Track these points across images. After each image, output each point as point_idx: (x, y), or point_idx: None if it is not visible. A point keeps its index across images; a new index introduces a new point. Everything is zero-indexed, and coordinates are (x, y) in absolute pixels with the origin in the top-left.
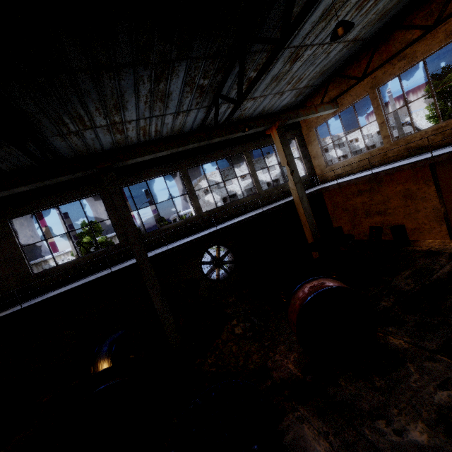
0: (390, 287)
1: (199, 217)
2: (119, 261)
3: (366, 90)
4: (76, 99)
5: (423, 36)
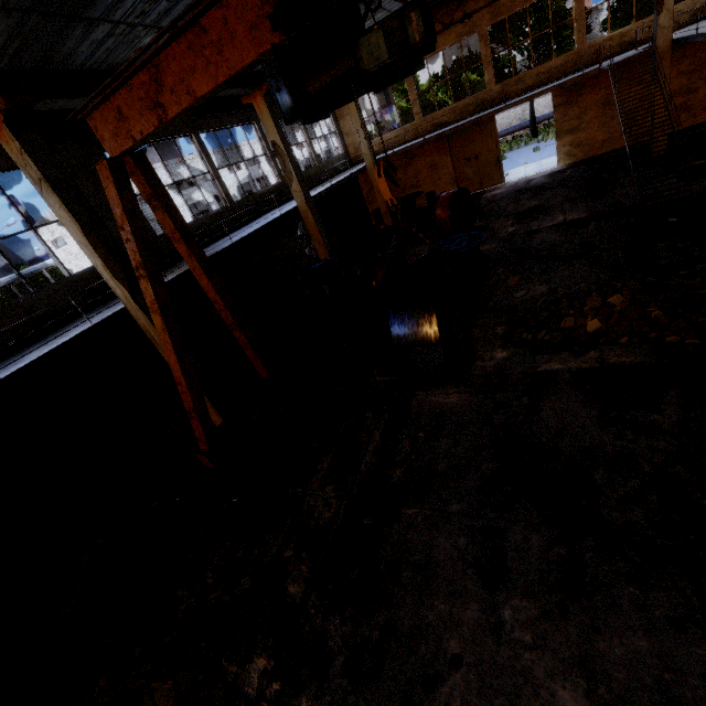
0: None
1: (284, 184)
2: (234, 228)
3: None
4: None
5: (443, 31)
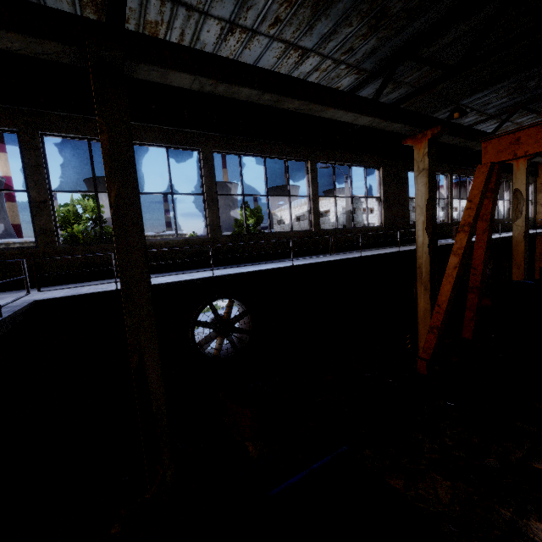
0: None
1: None
2: (446, 237)
3: None
4: None
5: None
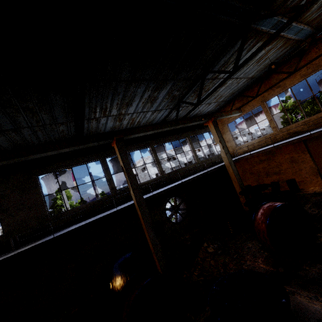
0: None
1: (162, 177)
2: (110, 207)
3: (259, 103)
4: (111, 97)
5: (288, 76)
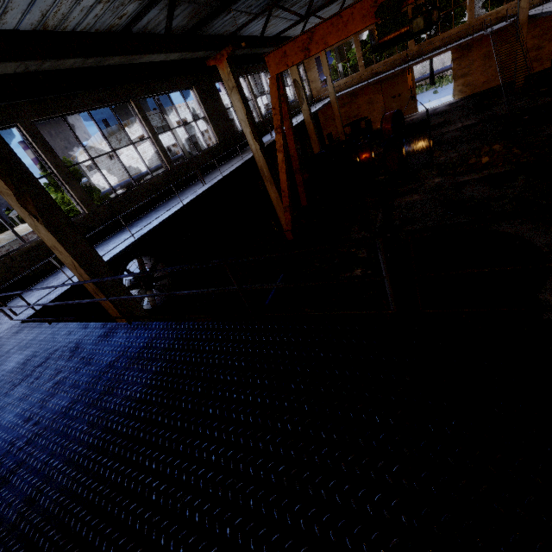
0: None
1: None
2: (264, 134)
3: (353, 35)
4: None
5: None
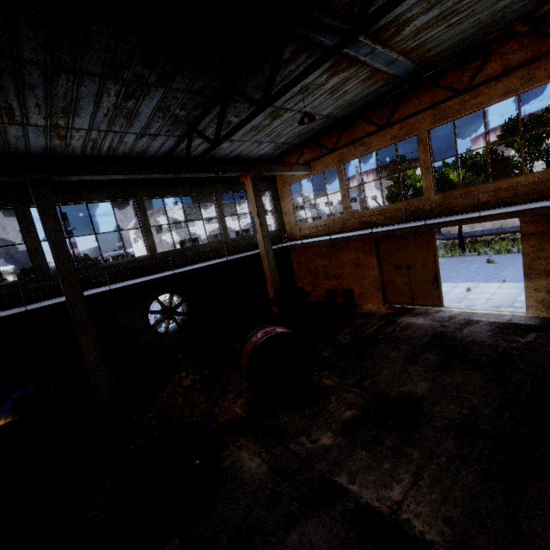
0: (333, 341)
1: (152, 257)
2: (31, 300)
3: (335, 163)
4: (13, 89)
5: (377, 132)
